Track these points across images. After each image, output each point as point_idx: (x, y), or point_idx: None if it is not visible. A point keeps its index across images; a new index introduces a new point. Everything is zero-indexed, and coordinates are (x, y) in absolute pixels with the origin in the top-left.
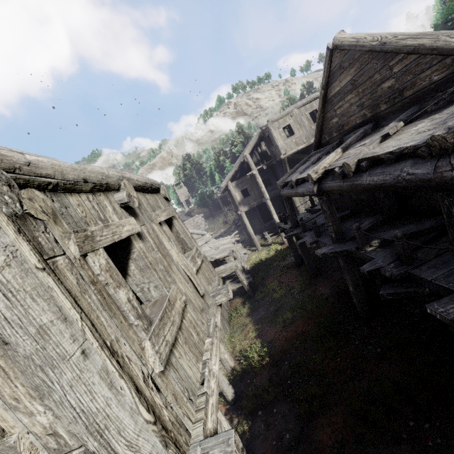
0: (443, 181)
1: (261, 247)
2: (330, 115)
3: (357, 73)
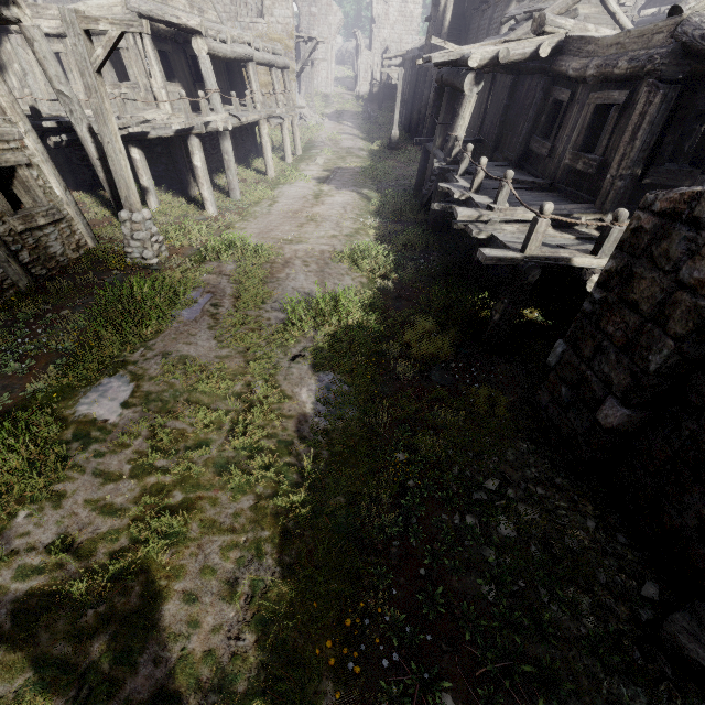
0: None
1: None
2: None
3: None
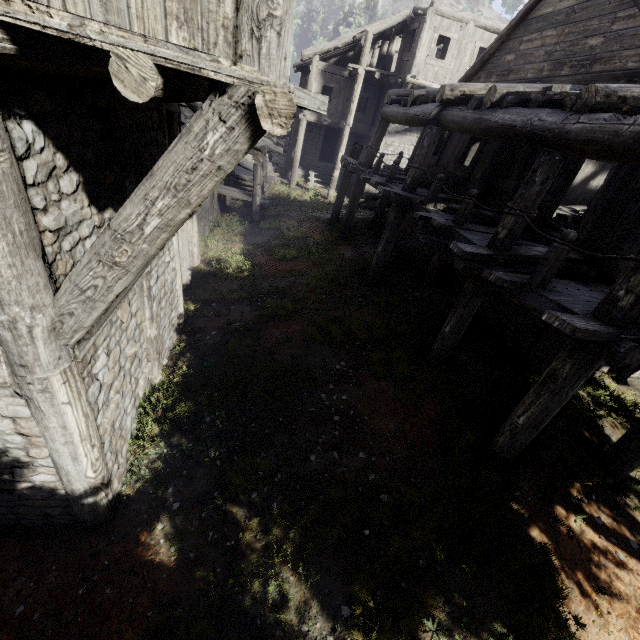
0: (560, 133)
1: (296, 185)
2: (511, 47)
3: (585, 2)
